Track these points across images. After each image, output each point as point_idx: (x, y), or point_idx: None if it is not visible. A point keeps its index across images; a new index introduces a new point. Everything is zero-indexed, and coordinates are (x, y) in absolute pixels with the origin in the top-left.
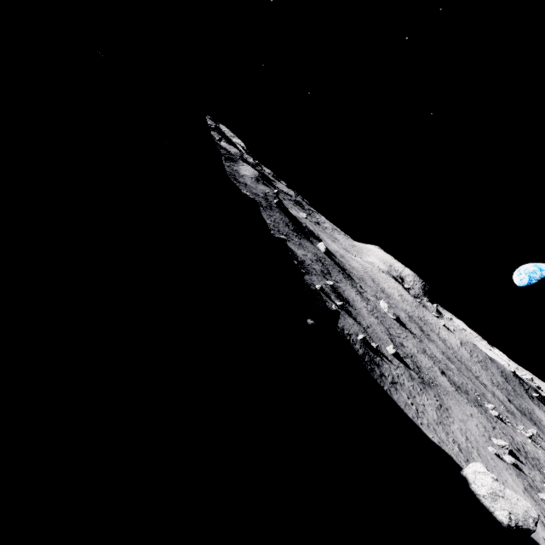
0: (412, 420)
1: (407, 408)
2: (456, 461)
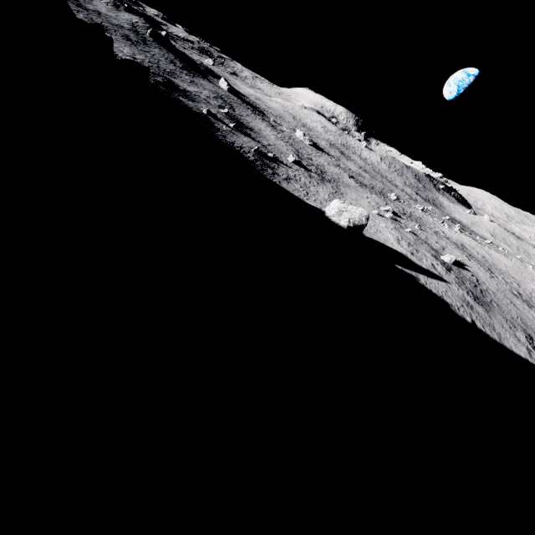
0: (297, 197)
1: (296, 191)
2: None
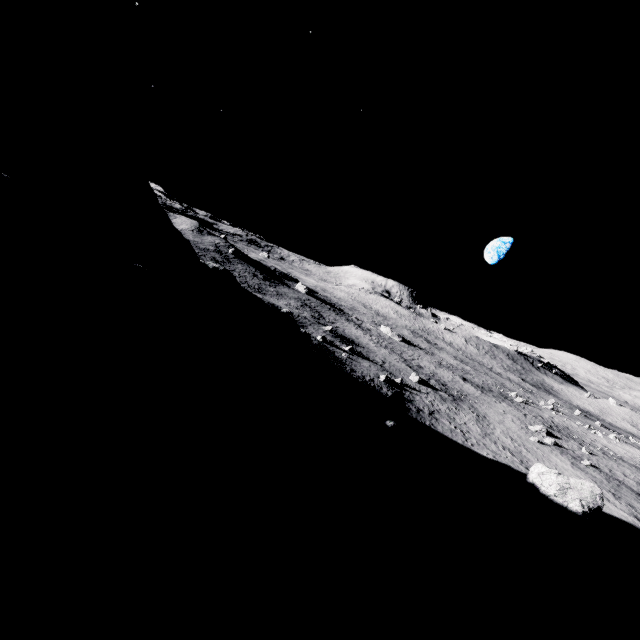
0: (464, 445)
1: (454, 435)
2: (515, 468)
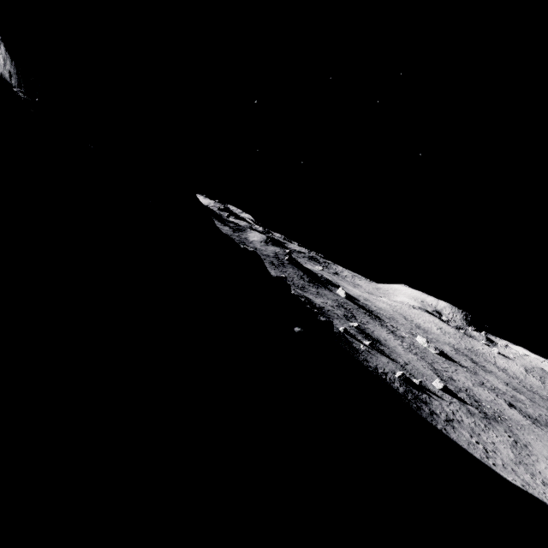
0: (481, 460)
1: (471, 447)
2: None
